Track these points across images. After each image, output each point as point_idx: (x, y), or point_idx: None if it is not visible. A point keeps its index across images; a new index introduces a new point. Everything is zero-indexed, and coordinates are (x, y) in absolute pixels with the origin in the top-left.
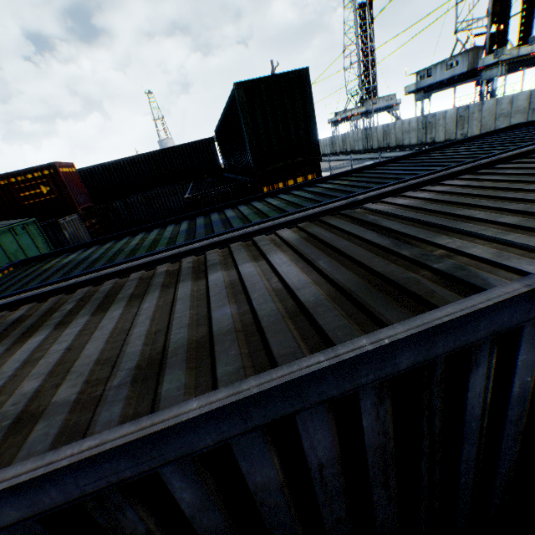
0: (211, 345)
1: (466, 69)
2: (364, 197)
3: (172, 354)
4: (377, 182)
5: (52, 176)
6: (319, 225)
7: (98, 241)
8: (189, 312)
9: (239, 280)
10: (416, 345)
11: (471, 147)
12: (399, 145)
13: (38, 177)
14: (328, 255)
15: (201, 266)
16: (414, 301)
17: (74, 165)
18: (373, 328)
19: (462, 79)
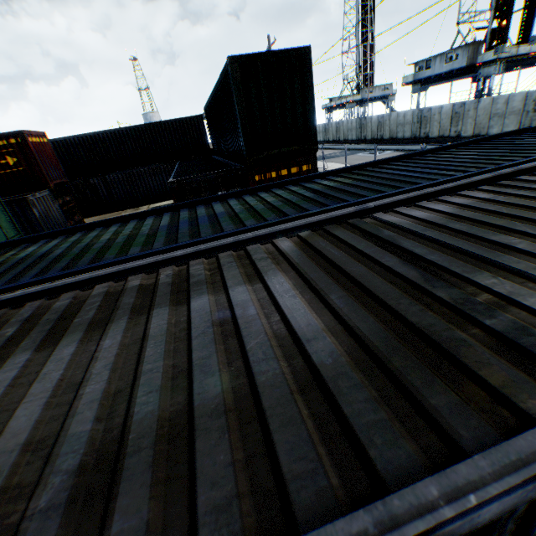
0: (191, 435)
1: (465, 64)
2: (376, 205)
3: (133, 448)
4: (384, 184)
5: (19, 146)
6: (324, 236)
7: (64, 231)
8: (163, 363)
9: (230, 312)
10: (510, 495)
11: (481, 150)
12: (392, 137)
13: (3, 146)
14: (340, 284)
15: (182, 282)
16: (472, 383)
17: (46, 135)
18: (423, 430)
19: (460, 74)
